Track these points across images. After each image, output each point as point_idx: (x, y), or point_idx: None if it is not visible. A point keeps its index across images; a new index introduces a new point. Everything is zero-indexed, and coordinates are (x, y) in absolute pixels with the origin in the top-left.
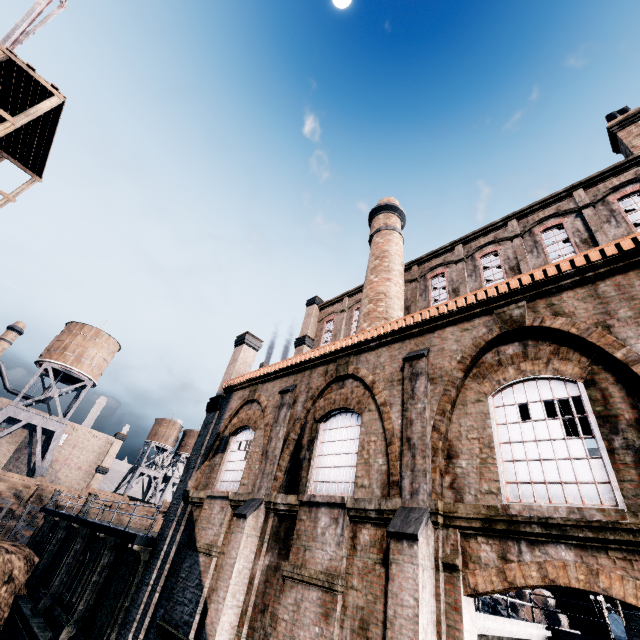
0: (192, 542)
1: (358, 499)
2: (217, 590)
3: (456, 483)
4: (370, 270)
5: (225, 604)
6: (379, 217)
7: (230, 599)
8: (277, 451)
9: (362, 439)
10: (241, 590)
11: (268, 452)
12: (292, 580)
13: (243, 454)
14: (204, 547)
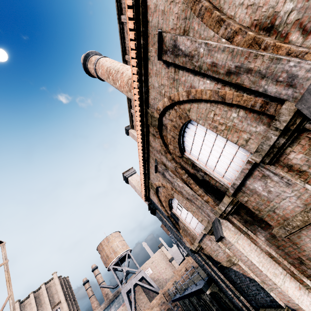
0: (221, 267)
1: (258, 149)
2: (264, 283)
3: (307, 23)
4: (114, 84)
5: (279, 286)
6: (89, 67)
7: (277, 280)
8: (190, 192)
9: (208, 125)
10: (274, 267)
11: (188, 198)
12: (293, 234)
13: (184, 210)
14: (228, 264)
